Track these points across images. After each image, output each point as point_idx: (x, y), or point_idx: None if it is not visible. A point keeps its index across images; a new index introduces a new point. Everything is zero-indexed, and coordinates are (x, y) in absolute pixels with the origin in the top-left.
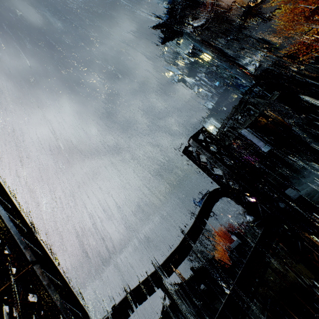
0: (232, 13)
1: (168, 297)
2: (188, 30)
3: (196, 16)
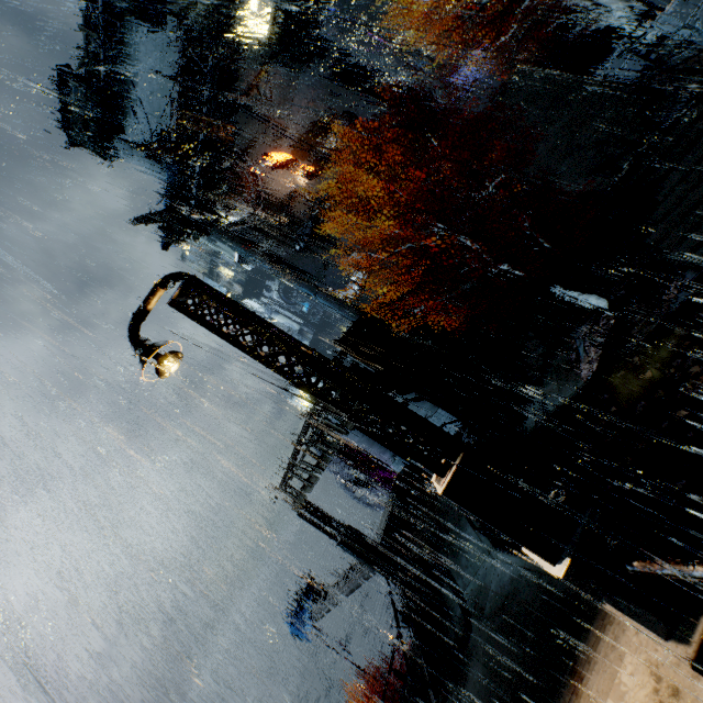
0: (295, 207)
1: None
2: (220, 226)
3: (231, 204)
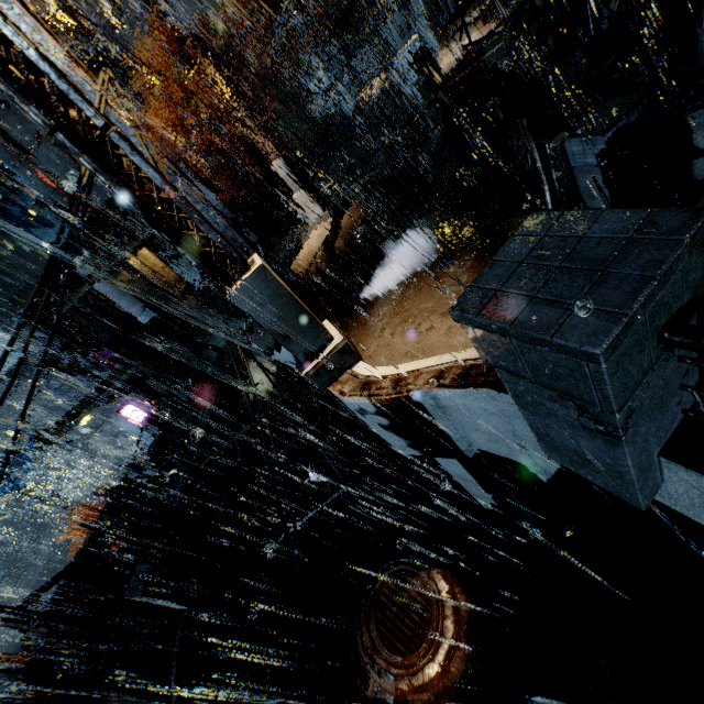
0: None
1: (37, 626)
2: None
3: None
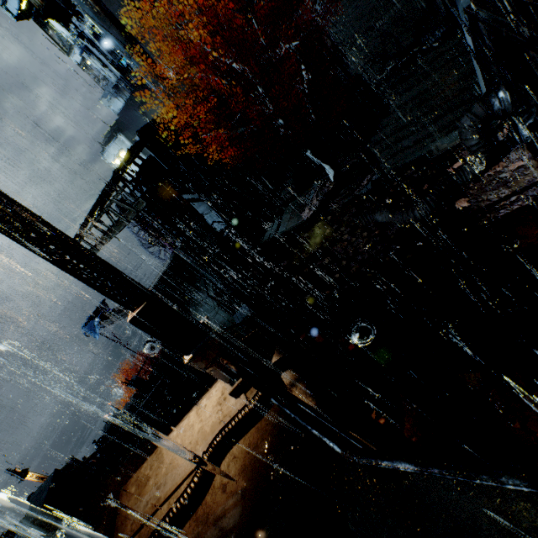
0: None
1: None
2: None
3: None
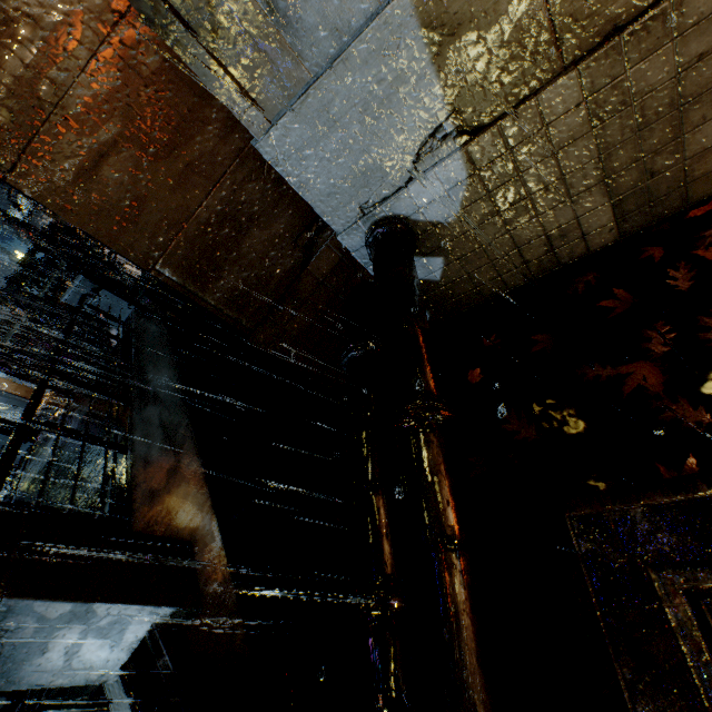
0: None
1: None
2: None
3: None
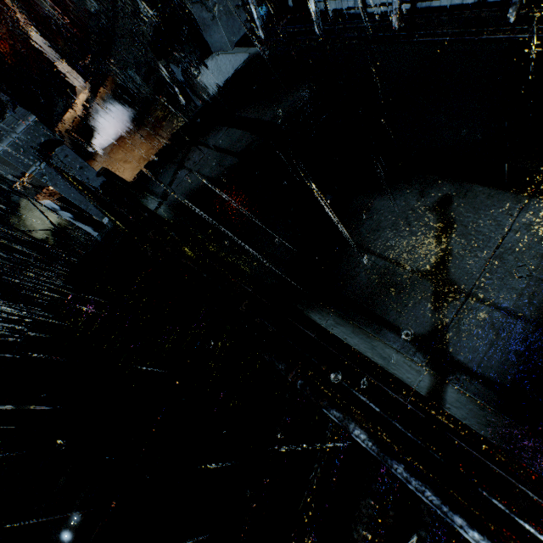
0: None
1: None
2: None
3: None
